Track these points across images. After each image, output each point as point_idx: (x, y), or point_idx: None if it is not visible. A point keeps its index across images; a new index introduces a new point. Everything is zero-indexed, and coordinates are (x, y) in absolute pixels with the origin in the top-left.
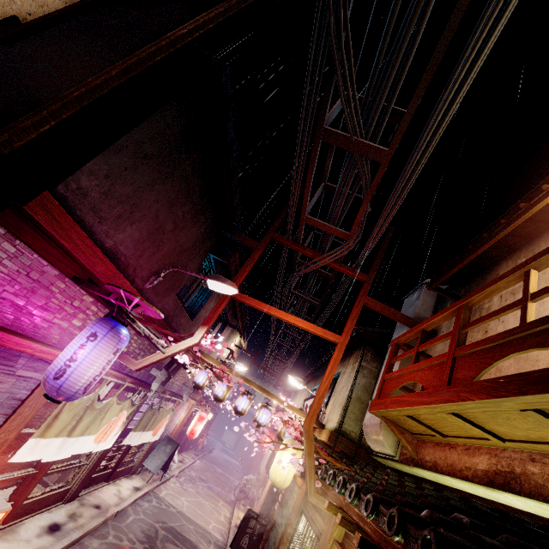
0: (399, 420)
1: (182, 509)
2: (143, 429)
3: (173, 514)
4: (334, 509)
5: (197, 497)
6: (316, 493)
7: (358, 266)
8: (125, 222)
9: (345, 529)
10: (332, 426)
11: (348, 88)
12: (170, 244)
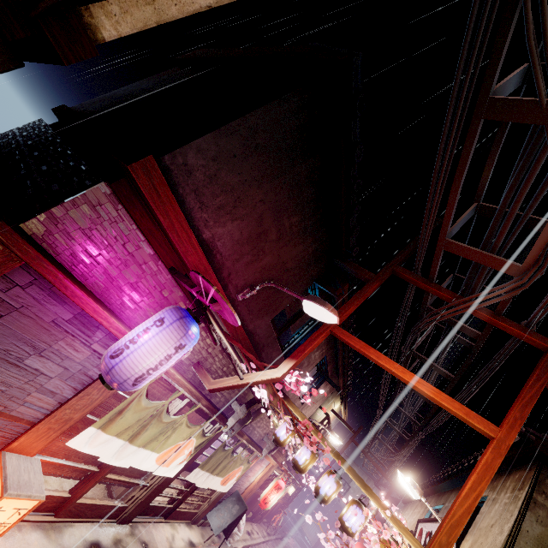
0: None
1: None
2: (212, 470)
3: None
4: None
5: None
6: None
7: (533, 323)
8: (226, 216)
9: None
10: None
11: (544, 14)
12: (271, 256)
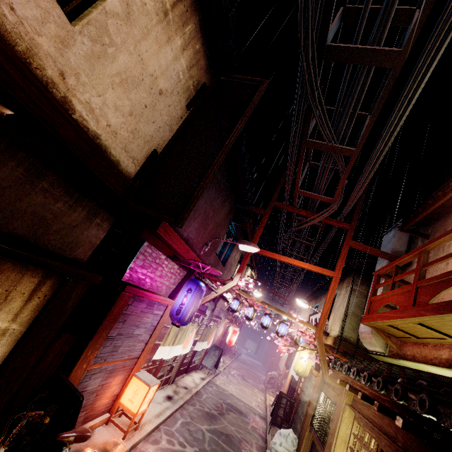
0: (384, 328)
1: (232, 392)
2: (203, 340)
3: (228, 395)
4: (344, 383)
5: (239, 385)
6: (329, 377)
7: (342, 218)
8: (191, 221)
9: (352, 393)
10: (335, 334)
11: (323, 121)
12: (211, 224)
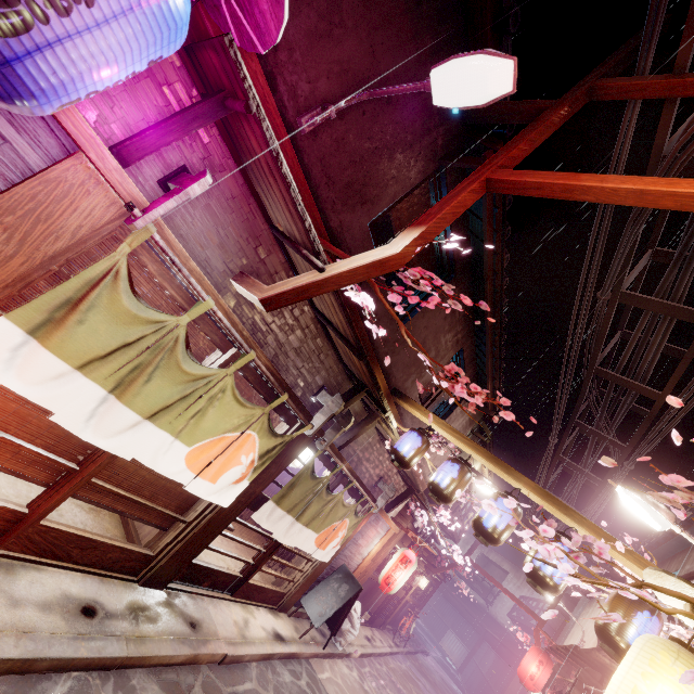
0: None
1: None
2: (297, 514)
3: None
4: None
5: None
6: None
7: None
8: None
9: None
10: None
11: None
12: (357, 43)
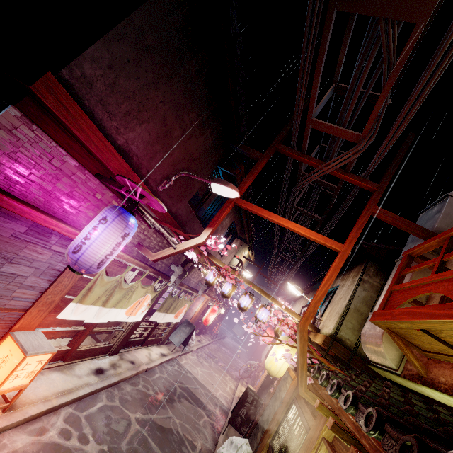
0: (407, 334)
1: (196, 376)
2: (166, 311)
3: (189, 378)
4: (325, 410)
5: (209, 369)
6: (306, 389)
7: (367, 174)
8: (134, 121)
9: (336, 436)
10: (327, 332)
11: None
12: (179, 150)
